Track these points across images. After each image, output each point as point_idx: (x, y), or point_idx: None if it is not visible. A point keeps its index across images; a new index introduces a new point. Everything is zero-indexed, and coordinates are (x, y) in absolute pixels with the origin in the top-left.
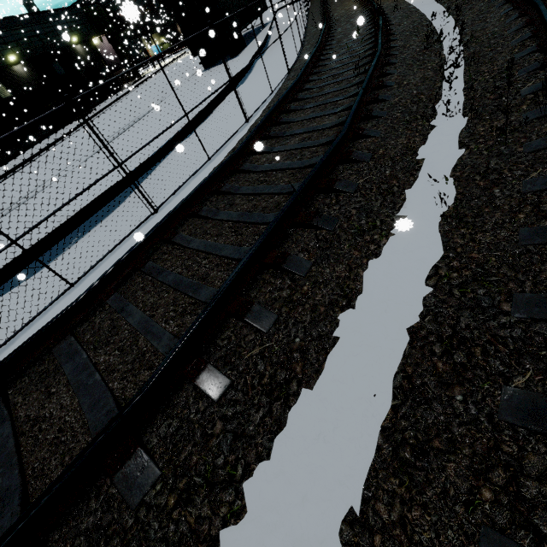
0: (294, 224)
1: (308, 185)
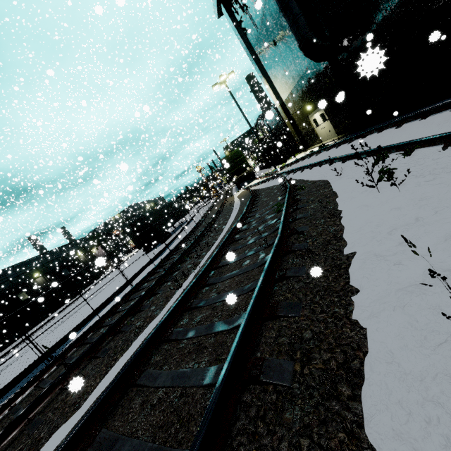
0: (92, 357)
1: (109, 331)
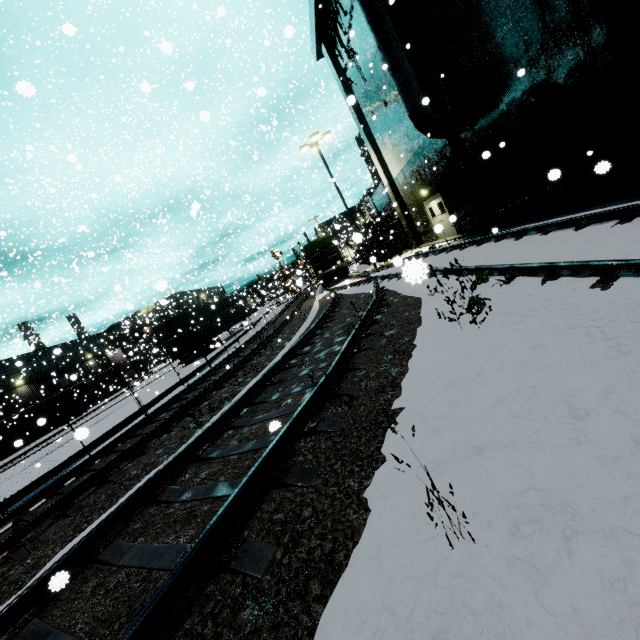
0: (60, 515)
1: (92, 479)
